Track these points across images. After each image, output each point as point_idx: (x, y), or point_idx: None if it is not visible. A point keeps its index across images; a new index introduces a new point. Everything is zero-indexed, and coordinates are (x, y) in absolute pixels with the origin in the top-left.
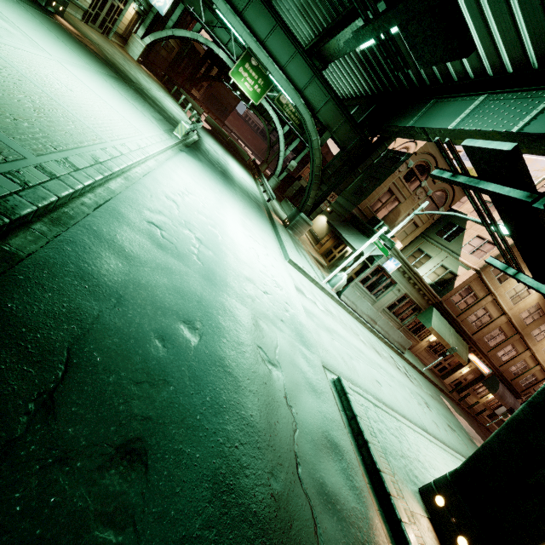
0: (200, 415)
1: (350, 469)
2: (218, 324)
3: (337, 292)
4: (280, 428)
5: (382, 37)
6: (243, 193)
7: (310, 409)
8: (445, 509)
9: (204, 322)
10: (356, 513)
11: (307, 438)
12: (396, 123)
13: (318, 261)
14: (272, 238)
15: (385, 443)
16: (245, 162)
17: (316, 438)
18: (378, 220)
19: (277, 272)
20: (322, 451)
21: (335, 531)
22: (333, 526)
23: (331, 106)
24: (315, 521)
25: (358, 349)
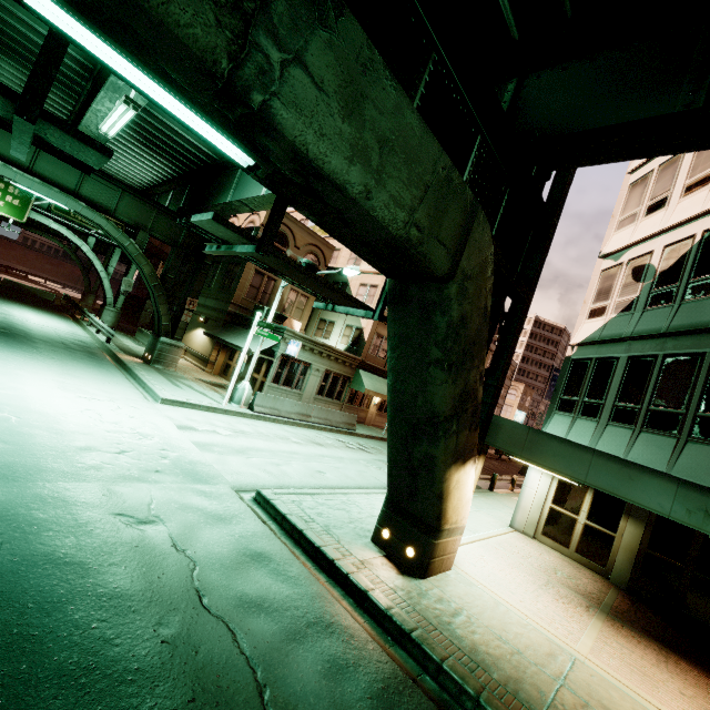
0: (18, 628)
1: (282, 566)
2: (32, 520)
3: (248, 406)
4: (169, 578)
5: (124, 121)
6: (55, 347)
7: (216, 539)
8: (392, 537)
9: (3, 529)
10: (292, 598)
11: (215, 567)
12: (217, 202)
13: (214, 384)
14: (126, 385)
15: (327, 521)
16: (51, 303)
17: (228, 562)
18: (262, 308)
19: (140, 421)
20: (239, 569)
21: (264, 626)
22: (260, 623)
23: (130, 200)
24: (233, 632)
25: (288, 453)
